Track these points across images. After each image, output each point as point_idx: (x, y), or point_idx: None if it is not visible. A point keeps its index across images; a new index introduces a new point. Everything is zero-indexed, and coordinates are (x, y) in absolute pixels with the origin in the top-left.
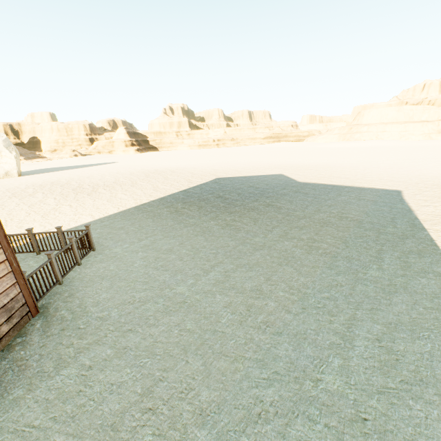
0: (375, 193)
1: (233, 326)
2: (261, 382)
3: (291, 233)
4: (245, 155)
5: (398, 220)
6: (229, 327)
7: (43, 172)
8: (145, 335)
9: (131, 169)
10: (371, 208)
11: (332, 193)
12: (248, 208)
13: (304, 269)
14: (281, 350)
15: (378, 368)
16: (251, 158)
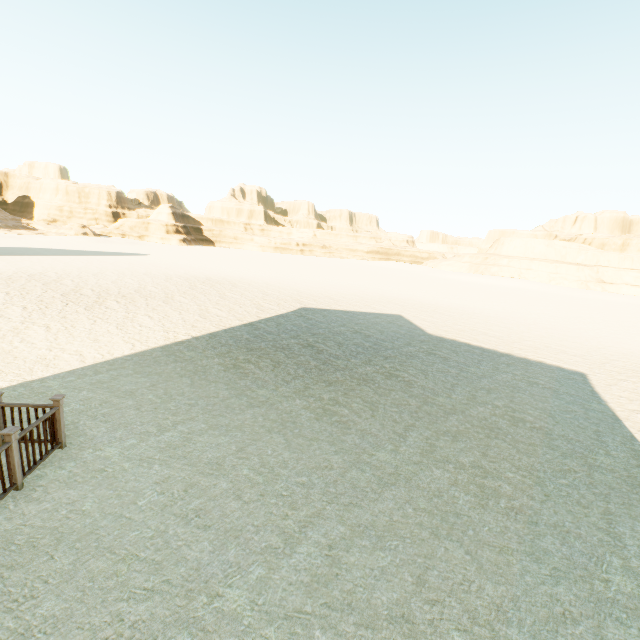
0: (549, 374)
1: None
2: None
3: (440, 448)
4: (342, 273)
5: (608, 439)
6: None
7: (23, 254)
8: None
9: (168, 270)
10: (554, 404)
11: (485, 365)
12: (357, 377)
13: (486, 553)
14: None
15: None
16: (352, 279)
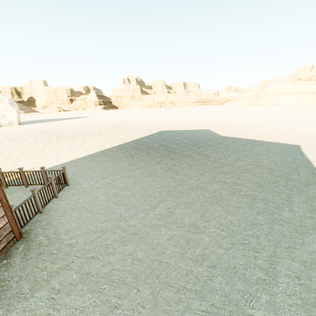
0: (280, 147)
1: (176, 257)
2: (201, 314)
3: (218, 177)
4: (181, 114)
5: (301, 170)
6: (172, 258)
7: (36, 122)
8: (104, 262)
9: (98, 122)
10: (278, 158)
11: (247, 146)
12: (184, 155)
13: (230, 208)
14: (216, 283)
15: (301, 305)
16: (185, 116)
